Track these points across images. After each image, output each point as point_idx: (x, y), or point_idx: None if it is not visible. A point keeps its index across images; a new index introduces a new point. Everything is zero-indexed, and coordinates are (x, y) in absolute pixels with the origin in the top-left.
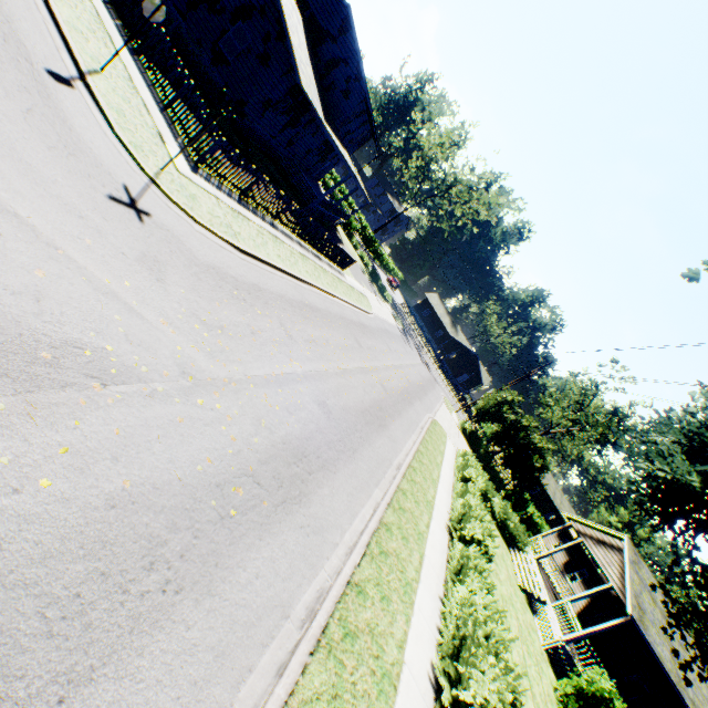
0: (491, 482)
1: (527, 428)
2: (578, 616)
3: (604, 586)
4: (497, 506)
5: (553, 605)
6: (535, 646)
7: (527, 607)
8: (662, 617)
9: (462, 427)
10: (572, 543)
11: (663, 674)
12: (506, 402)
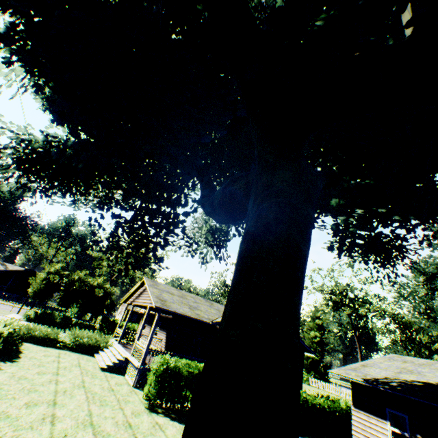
0: (52, 327)
1: (81, 279)
2: (166, 347)
3: (147, 311)
4: (66, 338)
5: (132, 354)
6: (122, 392)
7: (115, 376)
8: (180, 298)
9: (26, 317)
10: (131, 311)
11: (201, 324)
12: (52, 274)
